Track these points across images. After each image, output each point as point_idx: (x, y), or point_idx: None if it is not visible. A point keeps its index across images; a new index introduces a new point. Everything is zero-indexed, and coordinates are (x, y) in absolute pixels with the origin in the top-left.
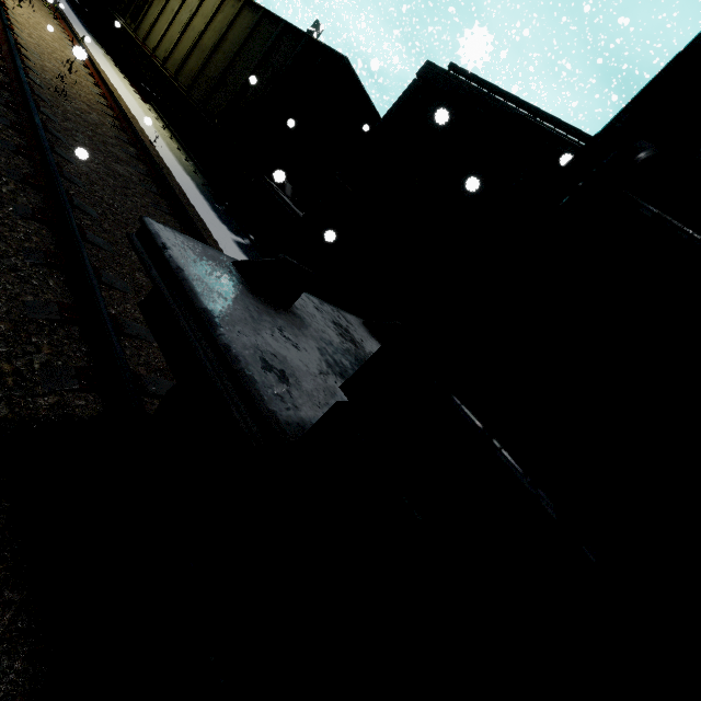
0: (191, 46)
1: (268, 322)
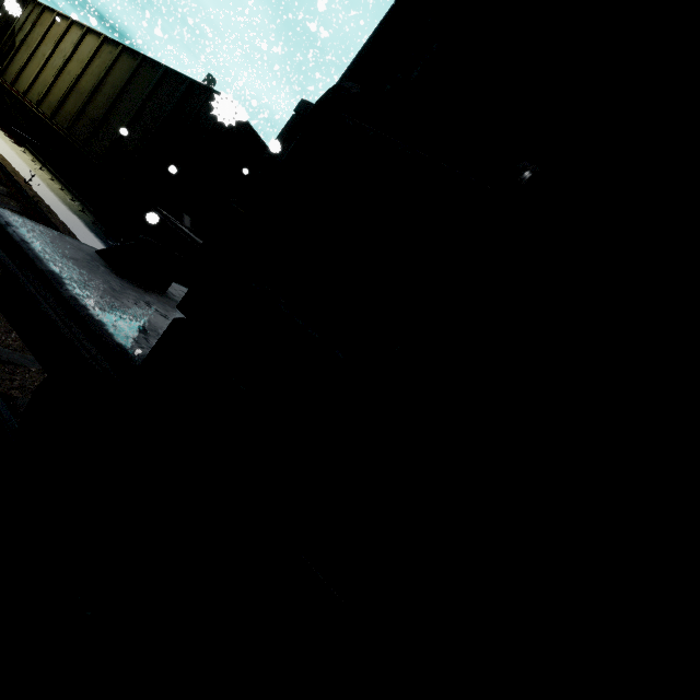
0: (67, 89)
1: (133, 296)
